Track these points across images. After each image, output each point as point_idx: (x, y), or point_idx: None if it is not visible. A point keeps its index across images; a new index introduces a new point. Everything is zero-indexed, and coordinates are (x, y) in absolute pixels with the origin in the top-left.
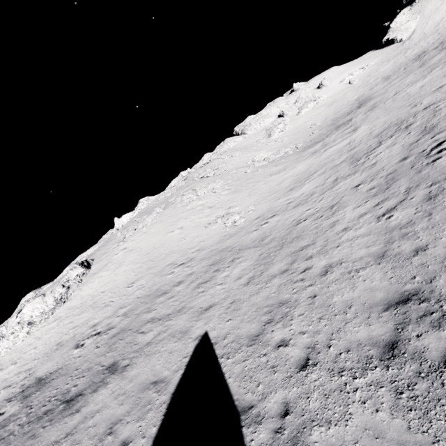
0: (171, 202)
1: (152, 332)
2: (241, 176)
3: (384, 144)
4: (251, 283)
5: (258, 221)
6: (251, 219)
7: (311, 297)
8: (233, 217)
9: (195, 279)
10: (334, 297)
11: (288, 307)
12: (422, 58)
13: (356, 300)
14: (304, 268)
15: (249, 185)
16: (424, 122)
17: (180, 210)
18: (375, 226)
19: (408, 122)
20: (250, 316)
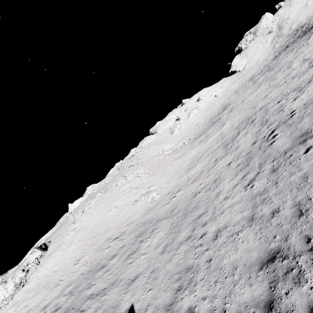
0: (109, 187)
1: (90, 309)
2: (156, 163)
3: (241, 133)
4: (166, 251)
5: (169, 196)
6: (164, 195)
7: (208, 261)
8: (151, 195)
9: (125, 251)
10: (223, 260)
11: (192, 272)
12: (253, 79)
13: (239, 261)
14: (201, 234)
15: (161, 168)
16: (261, 118)
17: (115, 193)
18: (244, 194)
19: (252, 118)
20: (165, 284)
